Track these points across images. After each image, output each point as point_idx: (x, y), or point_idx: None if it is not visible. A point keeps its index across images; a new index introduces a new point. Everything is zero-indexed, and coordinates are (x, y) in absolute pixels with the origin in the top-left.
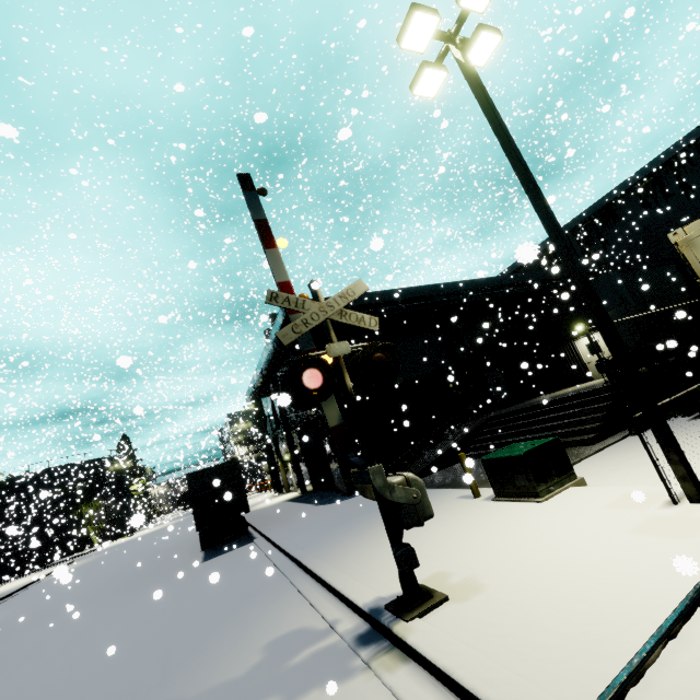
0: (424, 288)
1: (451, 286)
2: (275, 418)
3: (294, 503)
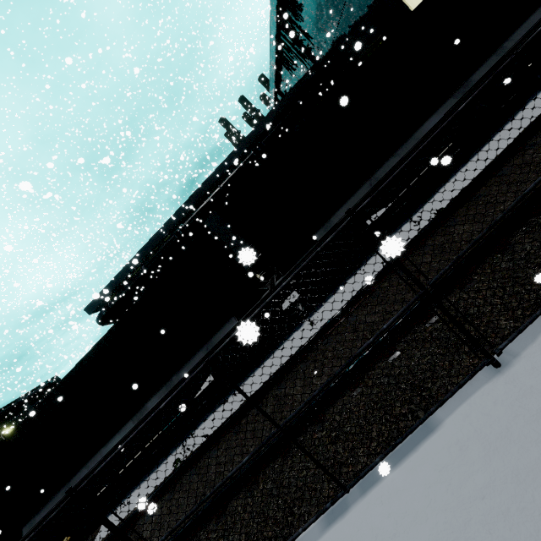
0: (155, 237)
1: (173, 219)
2: None
3: None
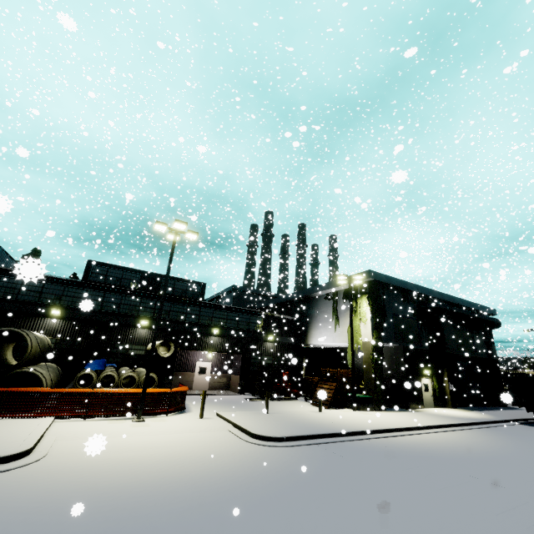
0: None
1: None
2: (444, 338)
3: (499, 410)
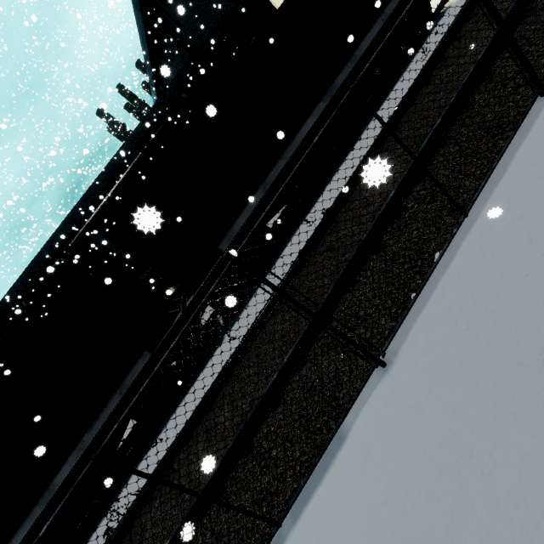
0: (33, 264)
1: (54, 240)
2: None
3: None
